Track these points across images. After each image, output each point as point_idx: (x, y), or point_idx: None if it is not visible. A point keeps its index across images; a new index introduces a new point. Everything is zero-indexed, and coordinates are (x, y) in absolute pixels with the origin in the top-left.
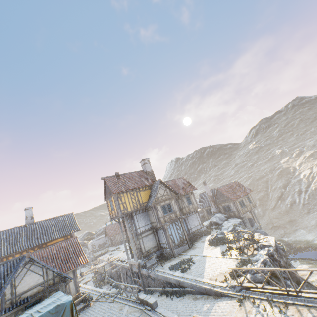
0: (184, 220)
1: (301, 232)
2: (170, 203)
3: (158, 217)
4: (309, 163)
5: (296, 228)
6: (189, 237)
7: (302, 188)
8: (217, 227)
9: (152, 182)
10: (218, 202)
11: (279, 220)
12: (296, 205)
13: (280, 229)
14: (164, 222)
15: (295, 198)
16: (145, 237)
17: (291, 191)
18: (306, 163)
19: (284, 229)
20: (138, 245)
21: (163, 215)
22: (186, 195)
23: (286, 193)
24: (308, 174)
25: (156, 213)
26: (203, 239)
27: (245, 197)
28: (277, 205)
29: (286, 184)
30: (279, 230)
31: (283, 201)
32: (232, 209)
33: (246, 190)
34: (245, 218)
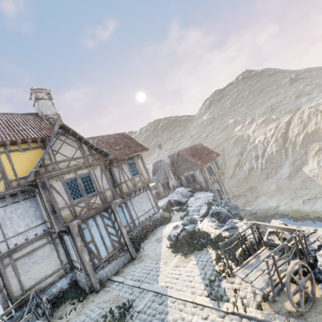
0: (126, 204)
1: (263, 198)
2: (90, 175)
3: (53, 208)
4: (262, 129)
5: (257, 195)
6: (134, 234)
7: (259, 154)
8: (180, 208)
9: (49, 133)
10: (179, 172)
11: (238, 188)
12: (255, 171)
13: (241, 198)
14: (72, 217)
15: (253, 164)
16: (25, 256)
17: (248, 158)
18: (260, 130)
19: (245, 197)
20: (4, 282)
21: (70, 203)
22: (130, 160)
23: (243, 160)
24: (263, 139)
25: (49, 199)
26: (159, 234)
27: (213, 163)
28: (235, 173)
29: (242, 151)
30: (240, 199)
31: (241, 168)
32: (197, 180)
33: (213, 154)
34: (214, 190)
